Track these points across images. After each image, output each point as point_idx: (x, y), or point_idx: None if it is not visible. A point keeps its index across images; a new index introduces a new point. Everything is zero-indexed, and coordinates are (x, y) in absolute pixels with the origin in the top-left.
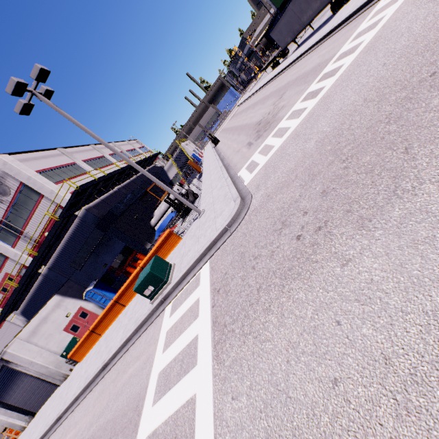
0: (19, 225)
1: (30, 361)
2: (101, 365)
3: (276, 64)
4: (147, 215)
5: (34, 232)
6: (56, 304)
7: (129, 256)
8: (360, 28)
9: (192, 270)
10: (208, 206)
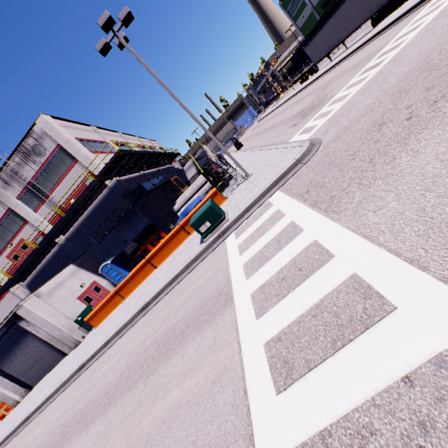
0: (46, 189)
1: (44, 320)
2: (141, 305)
3: (305, 79)
4: (169, 202)
5: (67, 191)
6: (72, 273)
7: (151, 236)
8: (417, 17)
9: (256, 204)
10: (257, 169)
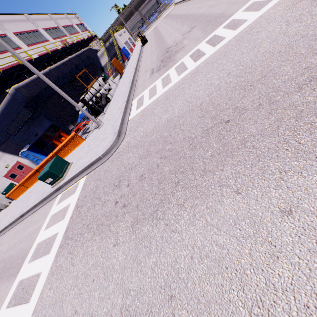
0: None
1: None
2: (20, 214)
3: None
4: (75, 99)
5: None
6: None
7: (56, 132)
8: None
9: (77, 176)
10: (106, 122)
